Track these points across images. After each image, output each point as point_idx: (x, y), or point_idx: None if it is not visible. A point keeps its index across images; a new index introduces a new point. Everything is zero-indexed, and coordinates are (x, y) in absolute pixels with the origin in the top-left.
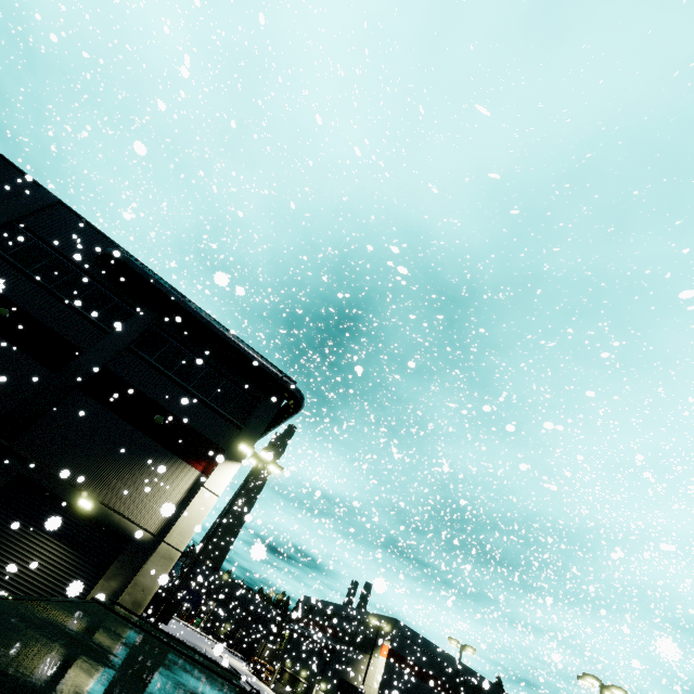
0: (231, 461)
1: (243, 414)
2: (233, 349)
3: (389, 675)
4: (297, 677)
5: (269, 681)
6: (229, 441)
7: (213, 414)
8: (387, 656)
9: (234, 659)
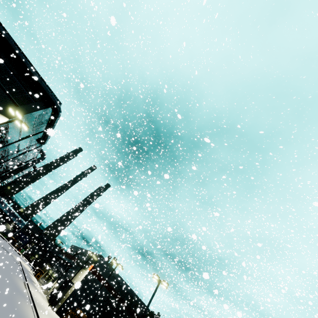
0: (3, 115)
1: (23, 102)
2: (27, 70)
3: (88, 278)
4: (51, 277)
5: (39, 277)
6: (7, 108)
7: (4, 93)
8: (90, 270)
9: (29, 267)
